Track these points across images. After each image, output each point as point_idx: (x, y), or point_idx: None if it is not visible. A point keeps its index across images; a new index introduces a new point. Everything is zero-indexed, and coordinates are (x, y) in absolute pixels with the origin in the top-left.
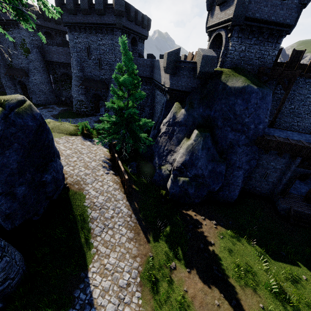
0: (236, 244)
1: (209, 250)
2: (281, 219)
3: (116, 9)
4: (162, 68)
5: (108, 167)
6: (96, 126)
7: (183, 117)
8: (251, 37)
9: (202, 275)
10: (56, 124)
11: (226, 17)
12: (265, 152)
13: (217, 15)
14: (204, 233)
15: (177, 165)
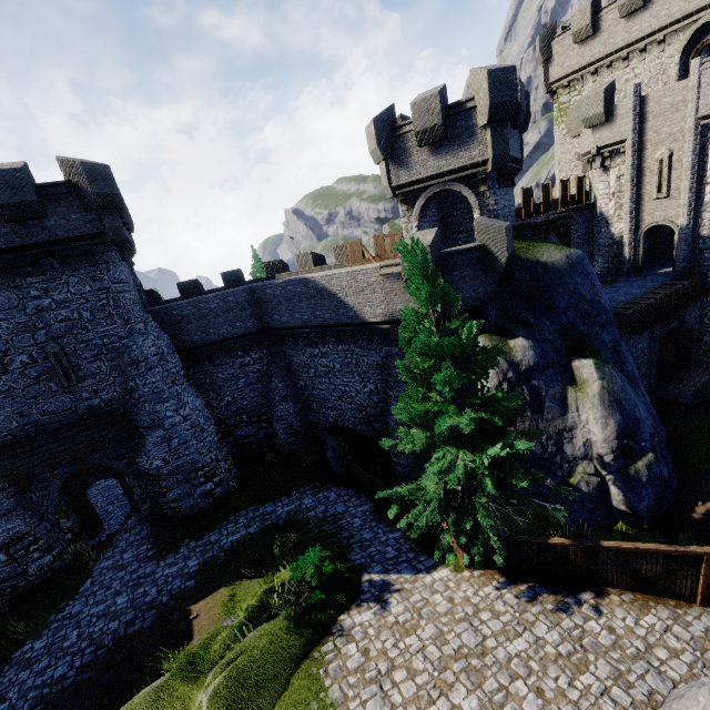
0: None
1: None
2: (709, 410)
3: (97, 192)
4: (349, 290)
5: (560, 597)
6: (414, 526)
7: (535, 353)
8: (506, 184)
9: None
10: (217, 683)
11: (462, 162)
12: (637, 334)
13: (426, 162)
14: None
15: (612, 448)
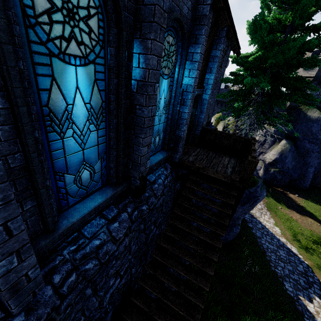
0: (314, 206)
1: (298, 206)
2: None
3: None
4: None
5: None
6: None
7: (274, 132)
8: None
9: (298, 214)
10: None
11: (308, 75)
12: None
13: (300, 72)
14: (292, 199)
15: (269, 161)
